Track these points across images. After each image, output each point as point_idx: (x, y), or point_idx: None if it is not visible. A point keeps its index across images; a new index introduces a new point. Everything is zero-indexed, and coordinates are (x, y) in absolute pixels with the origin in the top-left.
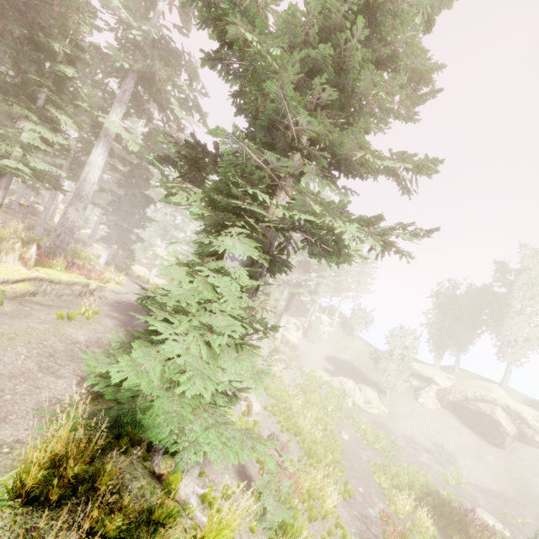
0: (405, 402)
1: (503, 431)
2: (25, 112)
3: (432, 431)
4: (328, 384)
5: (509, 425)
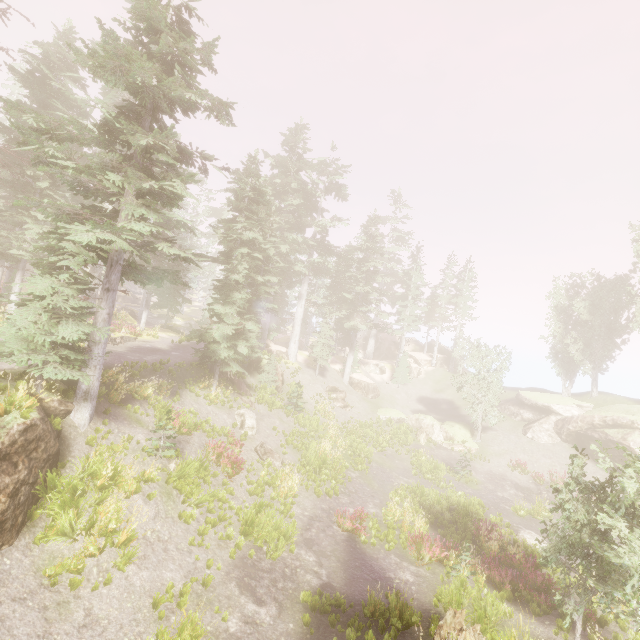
0: (508, 439)
1: None
2: (25, 218)
3: (538, 468)
4: (400, 422)
5: None
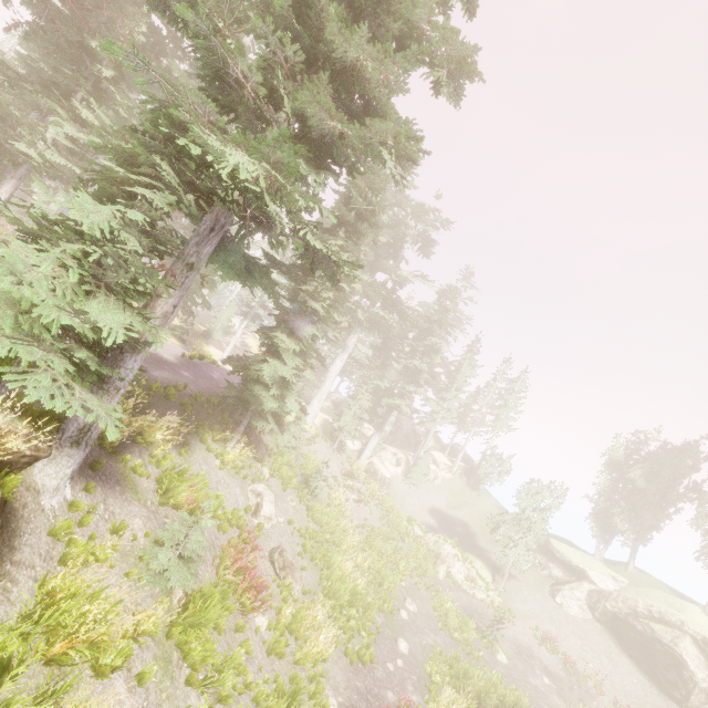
0: (533, 597)
1: (688, 677)
2: (56, 107)
3: (567, 649)
4: (417, 540)
5: (702, 671)
